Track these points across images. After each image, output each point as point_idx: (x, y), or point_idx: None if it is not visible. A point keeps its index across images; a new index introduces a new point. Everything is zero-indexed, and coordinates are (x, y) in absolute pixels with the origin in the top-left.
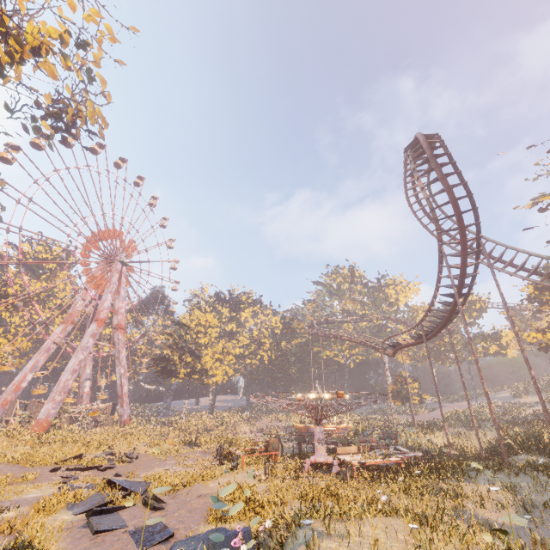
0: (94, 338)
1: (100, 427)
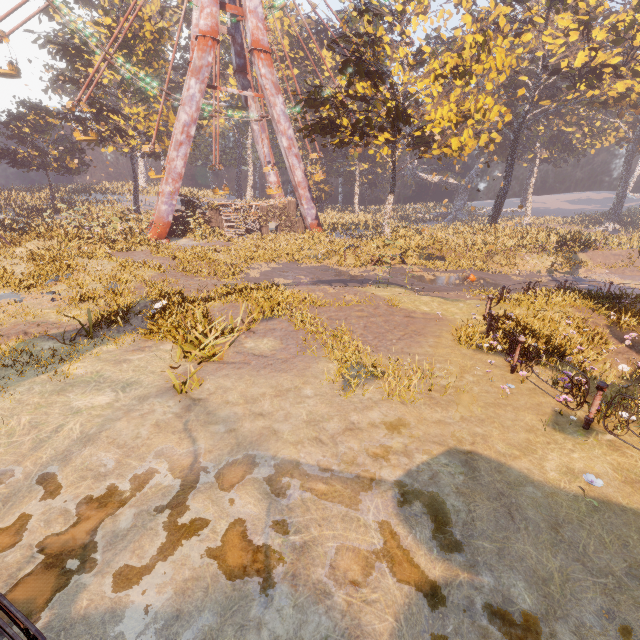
0: (197, 77)
1: (282, 232)
